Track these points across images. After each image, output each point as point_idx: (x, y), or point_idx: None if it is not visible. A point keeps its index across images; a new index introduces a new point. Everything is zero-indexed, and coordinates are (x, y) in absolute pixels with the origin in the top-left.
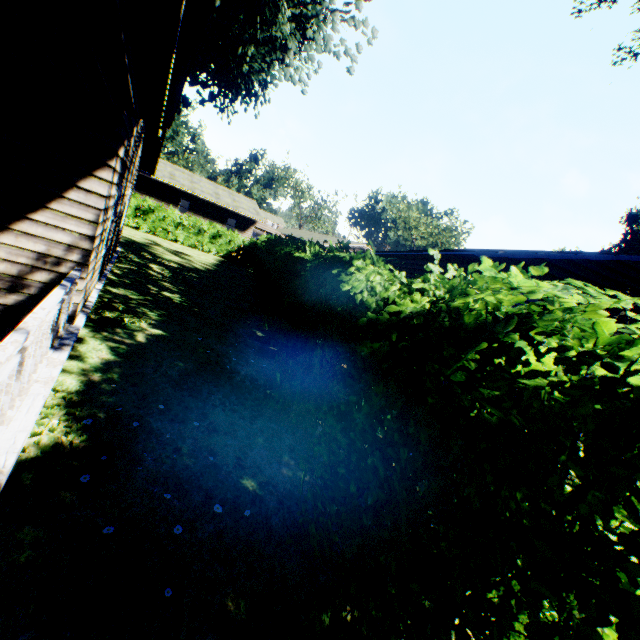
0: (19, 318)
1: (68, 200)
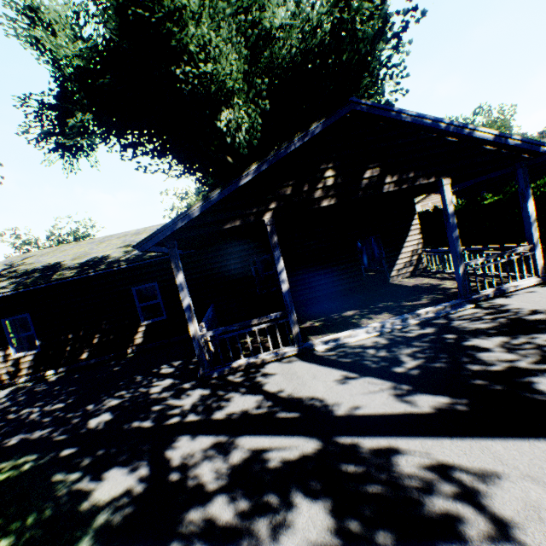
0: (414, 274)
1: (411, 231)
